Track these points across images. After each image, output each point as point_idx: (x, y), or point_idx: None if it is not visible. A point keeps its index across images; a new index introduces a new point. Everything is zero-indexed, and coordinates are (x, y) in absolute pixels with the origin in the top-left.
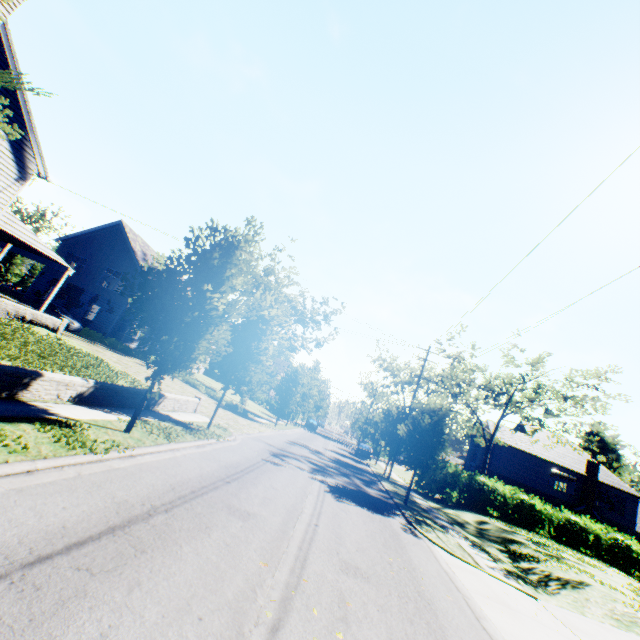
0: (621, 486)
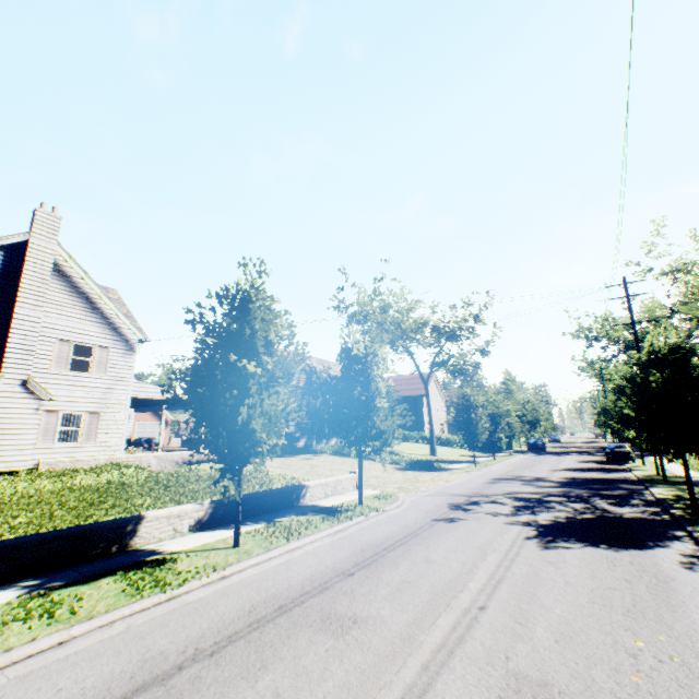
0: None
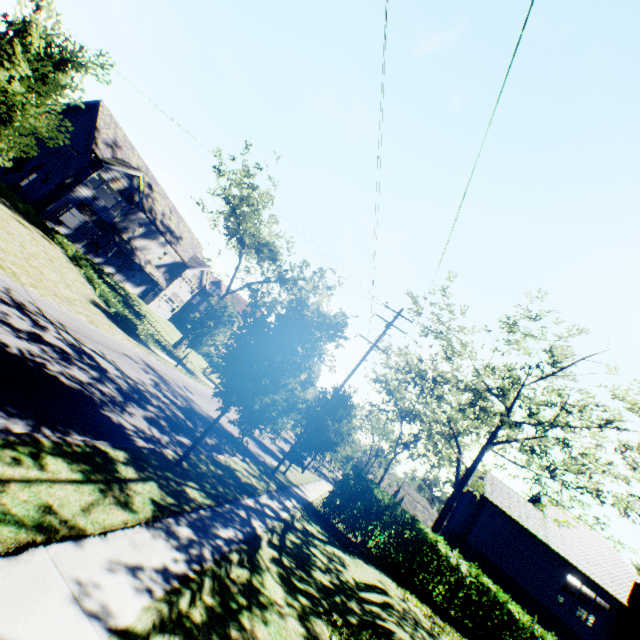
0: None
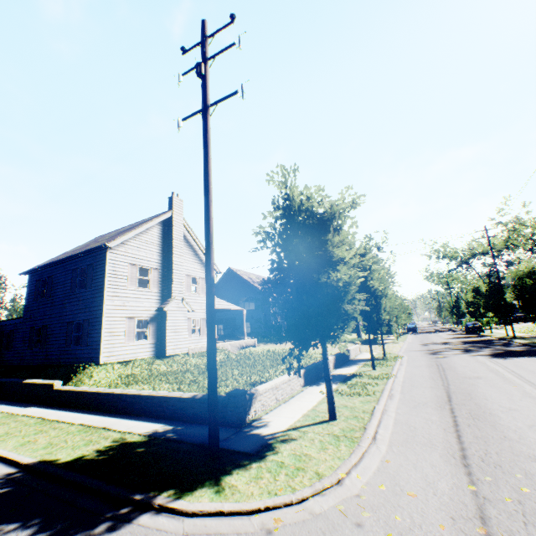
0: None
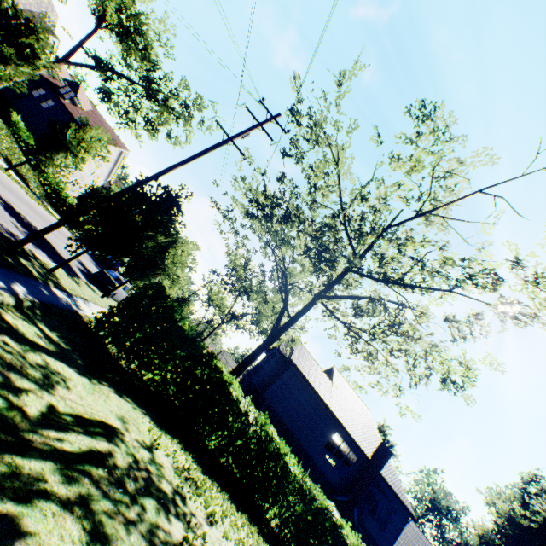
0: (400, 493)
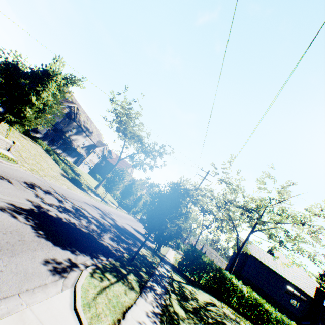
0: None
